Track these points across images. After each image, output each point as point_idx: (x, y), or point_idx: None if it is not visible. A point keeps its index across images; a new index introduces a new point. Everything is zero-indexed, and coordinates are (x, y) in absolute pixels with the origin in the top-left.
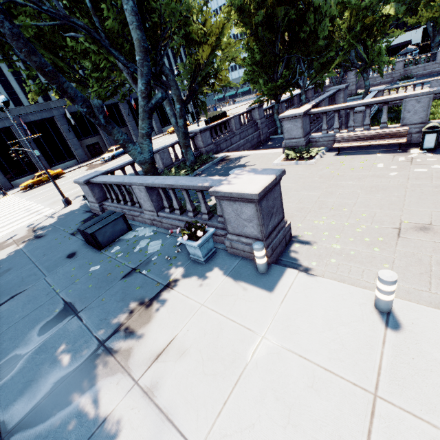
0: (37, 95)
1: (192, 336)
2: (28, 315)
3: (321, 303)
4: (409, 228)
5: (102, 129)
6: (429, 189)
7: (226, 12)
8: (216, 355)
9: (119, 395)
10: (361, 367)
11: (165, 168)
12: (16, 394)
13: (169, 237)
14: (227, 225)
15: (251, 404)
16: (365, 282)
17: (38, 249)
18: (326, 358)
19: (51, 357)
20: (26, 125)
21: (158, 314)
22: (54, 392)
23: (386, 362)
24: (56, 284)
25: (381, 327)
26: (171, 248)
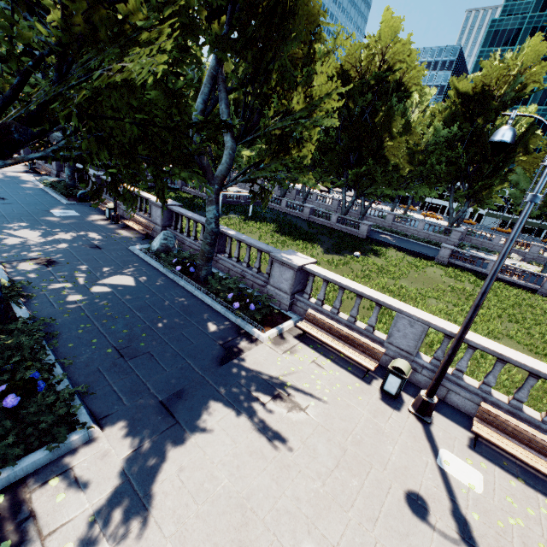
0: None
1: None
2: None
3: None
4: None
5: None
6: None
7: None
8: None
9: None
10: None
11: None
12: None
13: None
14: None
15: None
16: None
17: None
18: None
19: None
20: None
21: None
22: None
23: None
24: None
25: None
26: None
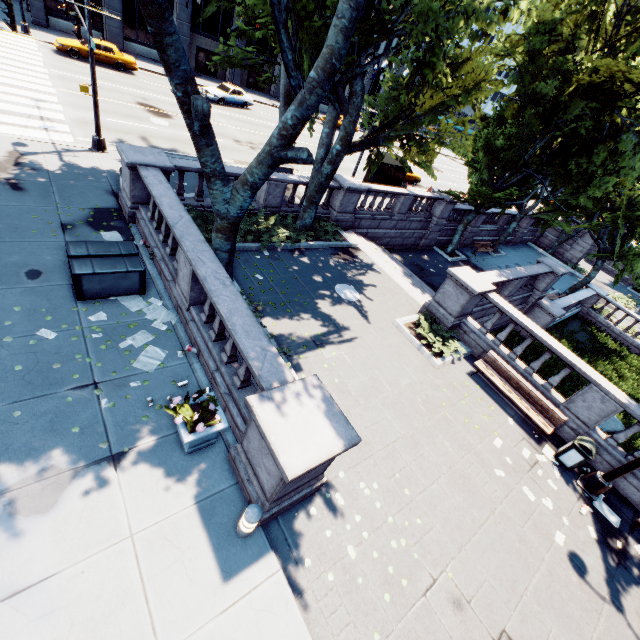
0: None
1: (80, 588)
2: None
3: None
4: (444, 590)
5: (191, 135)
6: (512, 537)
7: (513, 40)
8: None
9: None
10: None
11: (264, 207)
12: None
13: (180, 356)
14: (244, 438)
15: None
16: None
17: None
18: None
19: None
20: None
21: (67, 508)
22: None
23: None
24: None
25: None
26: (168, 383)
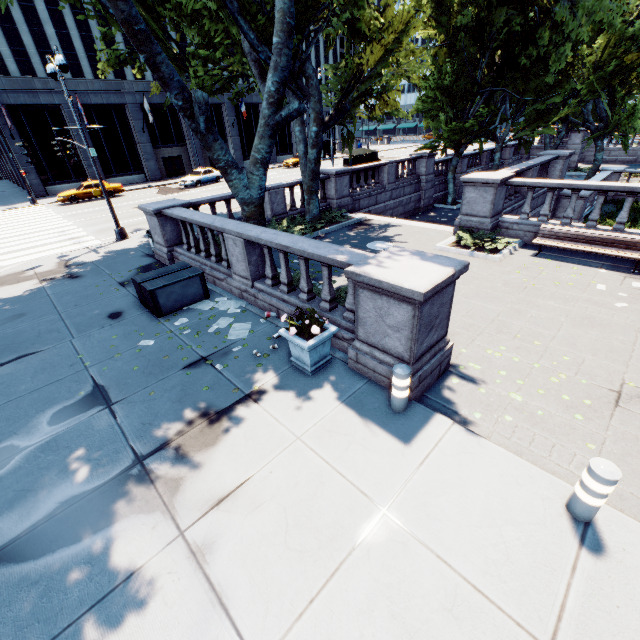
0: (110, 65)
1: (275, 483)
2: (39, 390)
3: (482, 481)
4: (635, 396)
5: (199, 139)
6: None
7: None
8: (309, 523)
9: (154, 547)
10: (532, 599)
11: (273, 216)
12: (2, 505)
13: (263, 322)
14: (358, 327)
15: (351, 614)
16: (554, 464)
17: (69, 294)
18: (479, 571)
19: (63, 461)
20: (83, 108)
21: (230, 436)
22: (58, 516)
23: (574, 602)
24: (87, 353)
25: (572, 543)
26: (264, 340)
